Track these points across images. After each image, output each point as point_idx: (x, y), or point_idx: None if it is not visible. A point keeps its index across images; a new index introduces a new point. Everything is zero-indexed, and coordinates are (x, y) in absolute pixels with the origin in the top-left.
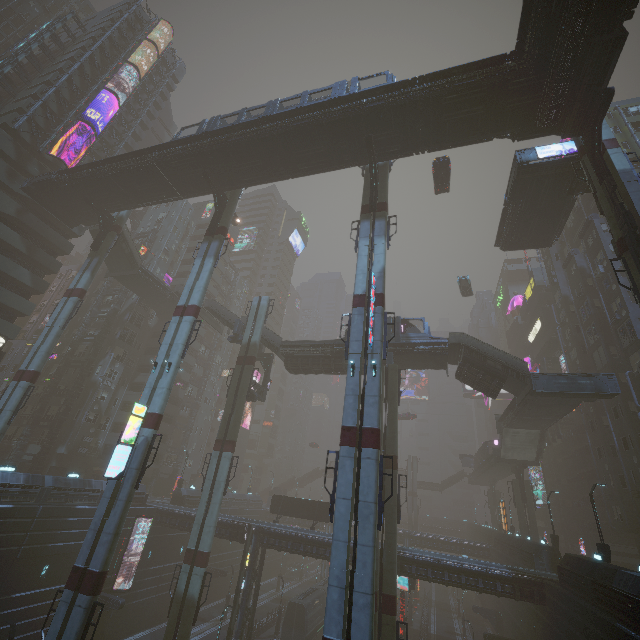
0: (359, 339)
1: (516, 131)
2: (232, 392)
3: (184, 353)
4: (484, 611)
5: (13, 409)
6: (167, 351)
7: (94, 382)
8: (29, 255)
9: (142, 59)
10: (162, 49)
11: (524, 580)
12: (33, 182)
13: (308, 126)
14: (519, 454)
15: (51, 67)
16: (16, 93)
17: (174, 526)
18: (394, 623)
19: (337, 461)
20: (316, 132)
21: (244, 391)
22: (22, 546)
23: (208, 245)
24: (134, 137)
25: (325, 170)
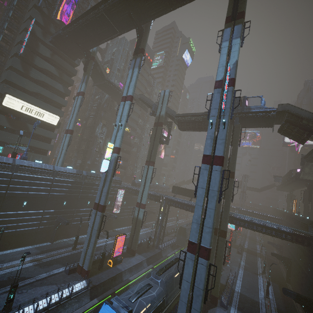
0: (216, 108)
1: None
2: (152, 140)
3: (127, 120)
4: (273, 244)
5: (67, 145)
6: (120, 119)
7: (96, 135)
8: (60, 77)
9: None
10: None
11: (299, 235)
12: (53, 37)
13: None
14: (312, 177)
15: None
16: None
17: (133, 193)
18: (224, 241)
19: (199, 171)
20: None
21: (157, 139)
22: (80, 194)
23: (135, 61)
24: (95, 1)
25: None
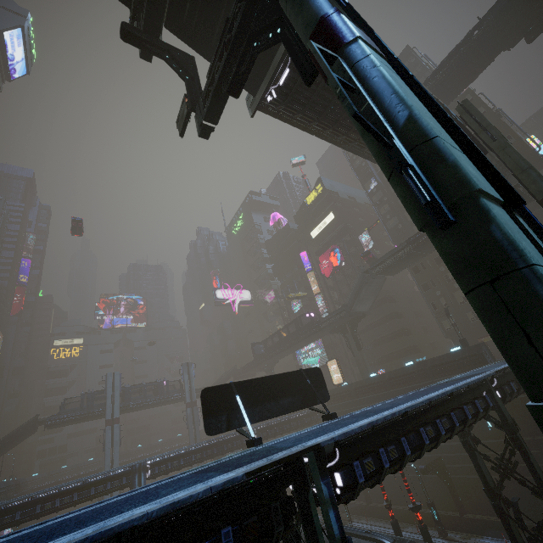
0: None
1: None
2: None
3: None
4: None
5: None
6: None
7: None
8: None
9: None
10: None
11: None
12: None
13: None
14: (363, 305)
15: None
16: None
17: None
18: None
19: None
20: None
21: None
22: None
23: None
24: None
25: None
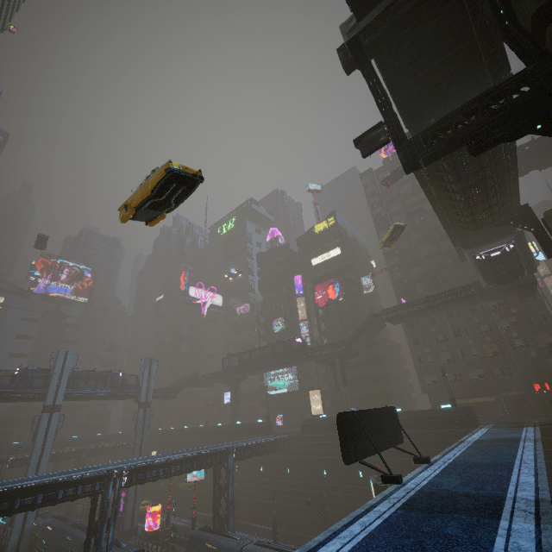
0: None
1: None
2: None
3: None
4: (316, 499)
5: None
6: None
7: None
8: None
9: None
10: None
11: None
12: None
13: None
14: (360, 345)
15: None
16: None
17: None
18: None
19: None
20: None
21: None
22: None
23: None
24: None
25: None
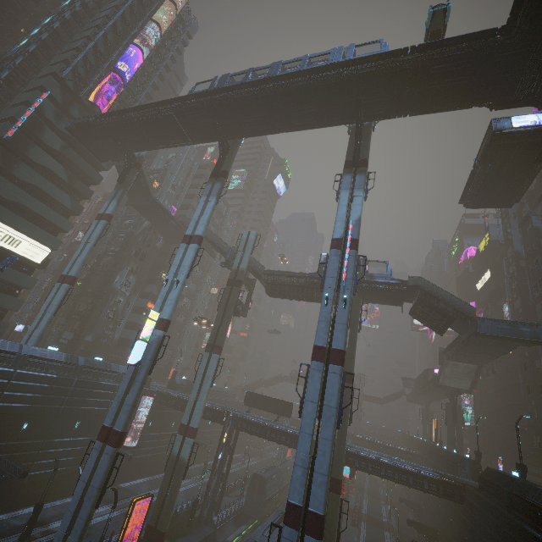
0: (334, 276)
1: (495, 101)
2: (222, 307)
3: (189, 274)
4: (409, 502)
5: (58, 304)
6: (176, 271)
7: (114, 288)
8: (69, 183)
9: (163, 17)
10: (180, 8)
11: (448, 483)
12: (75, 123)
13: (306, 87)
14: (455, 383)
15: (90, 23)
16: (62, 46)
17: (170, 405)
18: (339, 500)
19: (308, 372)
20: (312, 93)
21: (231, 308)
22: (62, 406)
23: (212, 186)
24: (153, 87)
25: (316, 127)
